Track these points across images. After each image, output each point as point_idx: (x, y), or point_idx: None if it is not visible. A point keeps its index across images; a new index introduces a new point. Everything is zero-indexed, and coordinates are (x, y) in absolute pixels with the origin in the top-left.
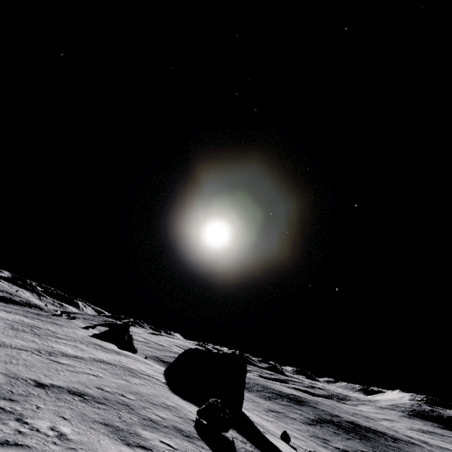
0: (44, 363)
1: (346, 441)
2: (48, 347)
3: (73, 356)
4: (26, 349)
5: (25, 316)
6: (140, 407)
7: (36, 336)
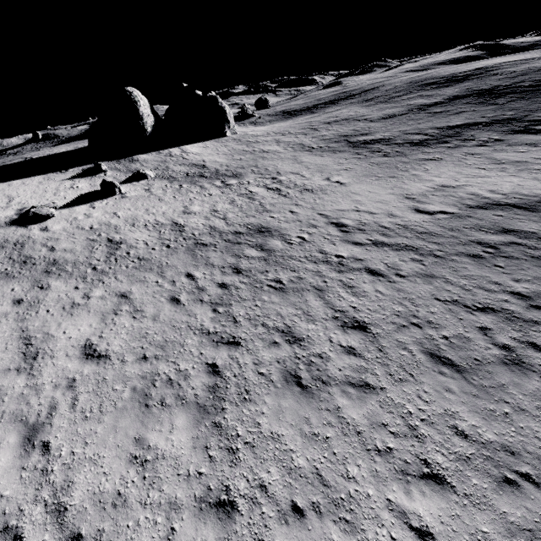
0: None
1: (436, 120)
2: None
3: None
4: None
5: None
6: None
7: None
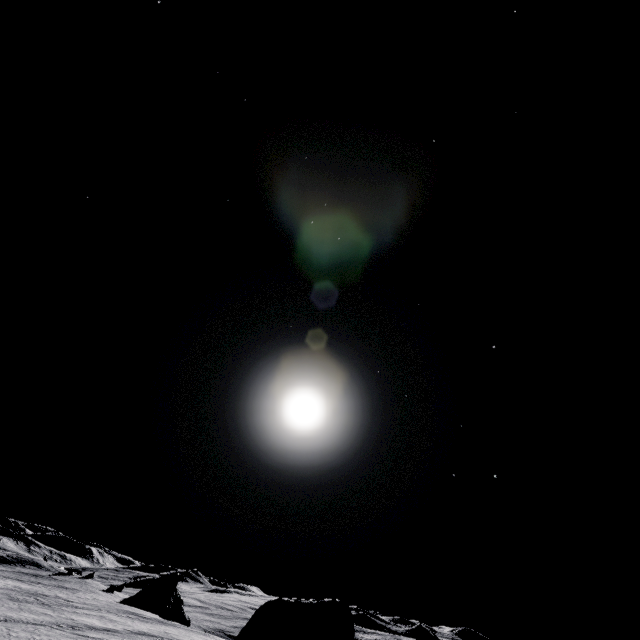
0: (71, 638)
1: None
2: (67, 619)
3: (104, 629)
4: (42, 623)
5: (20, 580)
6: None
7: (46, 607)
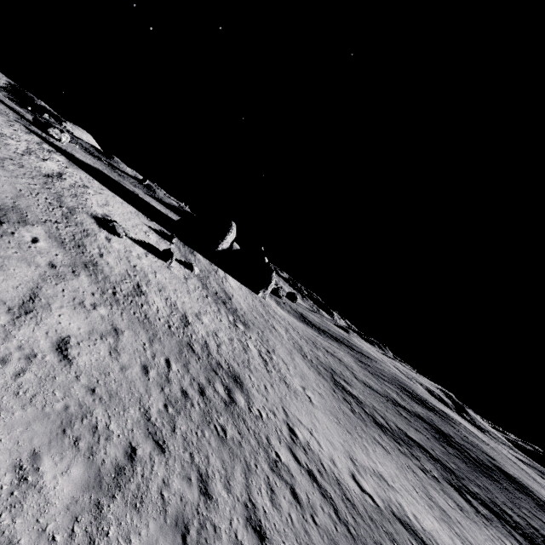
0: None
1: (400, 420)
2: None
3: None
4: None
5: None
6: None
7: None
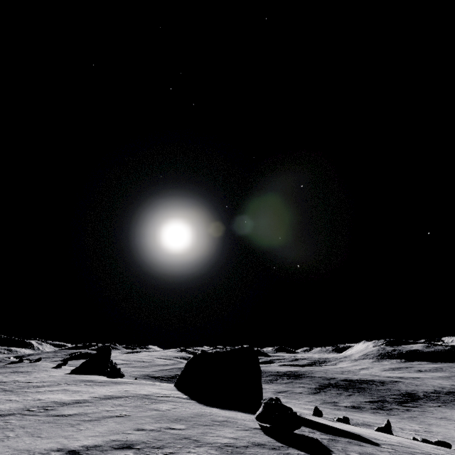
0: (48, 422)
1: (349, 397)
2: (34, 401)
3: (73, 402)
4: (10, 412)
5: None
6: (200, 434)
7: (8, 393)
